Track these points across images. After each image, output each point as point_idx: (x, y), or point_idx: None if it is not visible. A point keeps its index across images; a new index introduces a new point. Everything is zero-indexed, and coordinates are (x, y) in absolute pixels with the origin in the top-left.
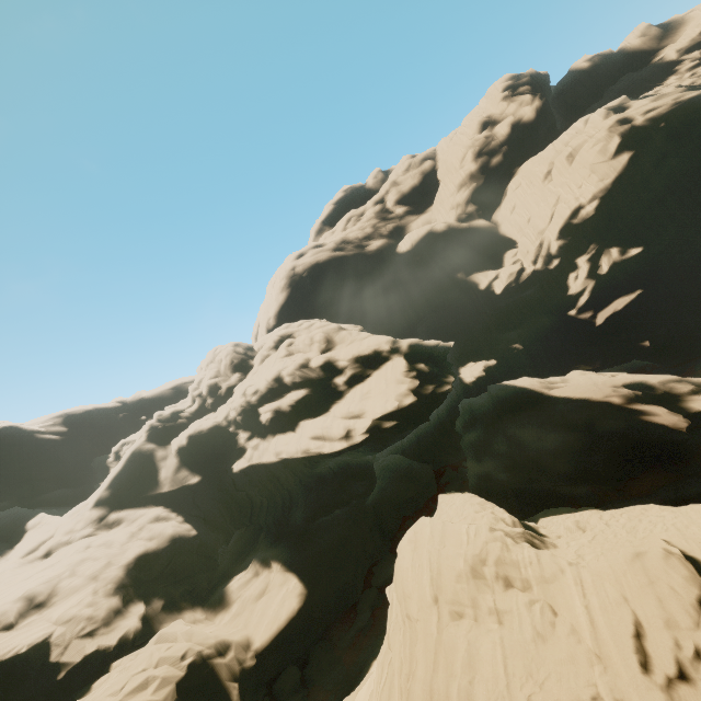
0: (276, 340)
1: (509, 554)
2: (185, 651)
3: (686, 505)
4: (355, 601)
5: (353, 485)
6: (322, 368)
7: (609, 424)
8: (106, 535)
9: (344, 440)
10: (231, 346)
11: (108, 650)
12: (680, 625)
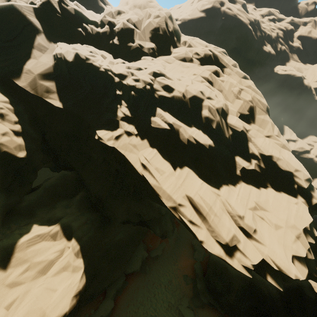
0: (209, 55)
1: None
2: None
3: None
4: None
5: (167, 224)
6: (235, 135)
7: None
8: None
9: (224, 252)
10: (166, 14)
11: None
12: None
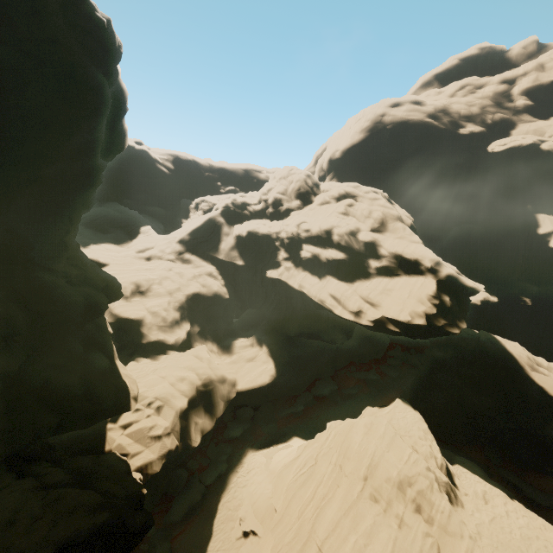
0: (341, 193)
1: (431, 494)
2: (205, 370)
3: None
4: (297, 394)
5: (336, 334)
6: (365, 244)
7: None
8: (181, 266)
9: (353, 315)
10: (304, 174)
11: (169, 342)
12: None
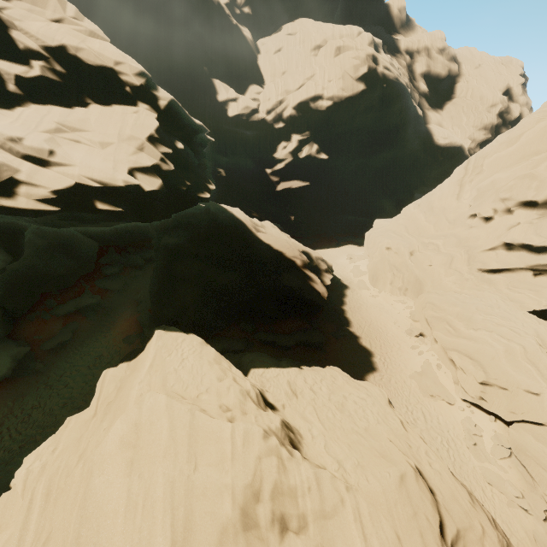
0: None
1: (287, 477)
2: None
3: (308, 347)
4: None
5: None
6: None
7: (293, 280)
8: None
9: None
10: None
11: None
12: None
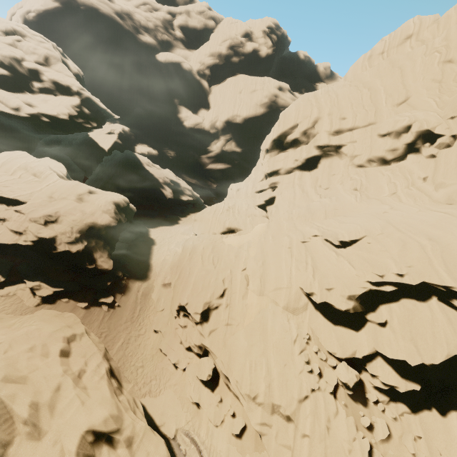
0: (10, 29)
1: (43, 169)
2: None
3: (147, 215)
4: None
5: (14, 141)
6: (30, 70)
7: (149, 184)
8: None
9: (14, 110)
10: None
11: None
12: (68, 193)
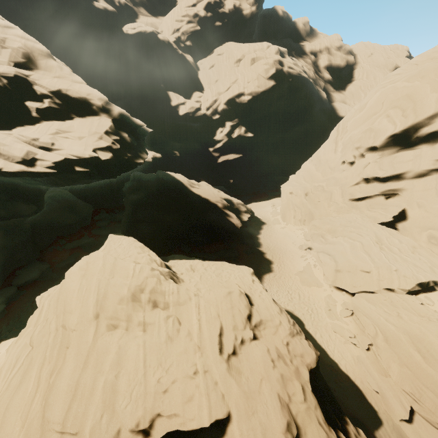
0: None
1: (161, 287)
2: None
3: (226, 260)
4: None
5: (17, 206)
6: (13, 82)
7: (214, 216)
8: None
9: (25, 166)
10: None
11: None
12: (239, 328)
